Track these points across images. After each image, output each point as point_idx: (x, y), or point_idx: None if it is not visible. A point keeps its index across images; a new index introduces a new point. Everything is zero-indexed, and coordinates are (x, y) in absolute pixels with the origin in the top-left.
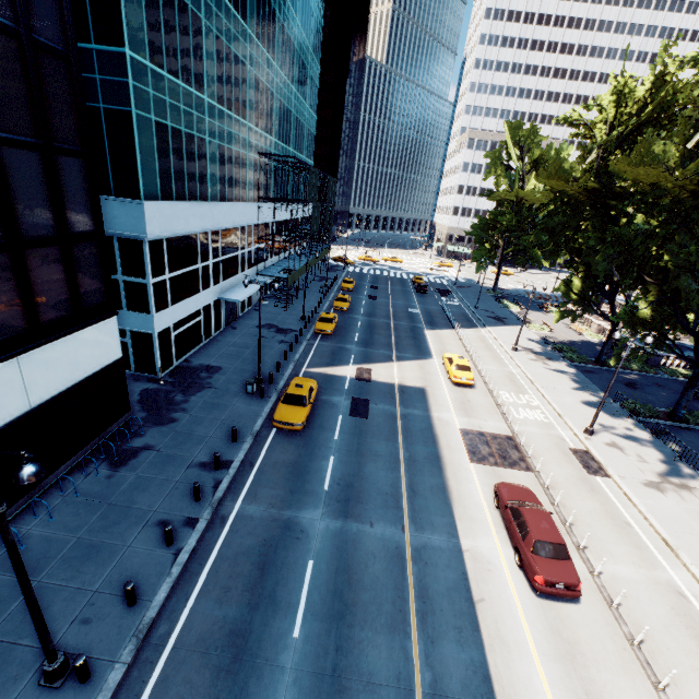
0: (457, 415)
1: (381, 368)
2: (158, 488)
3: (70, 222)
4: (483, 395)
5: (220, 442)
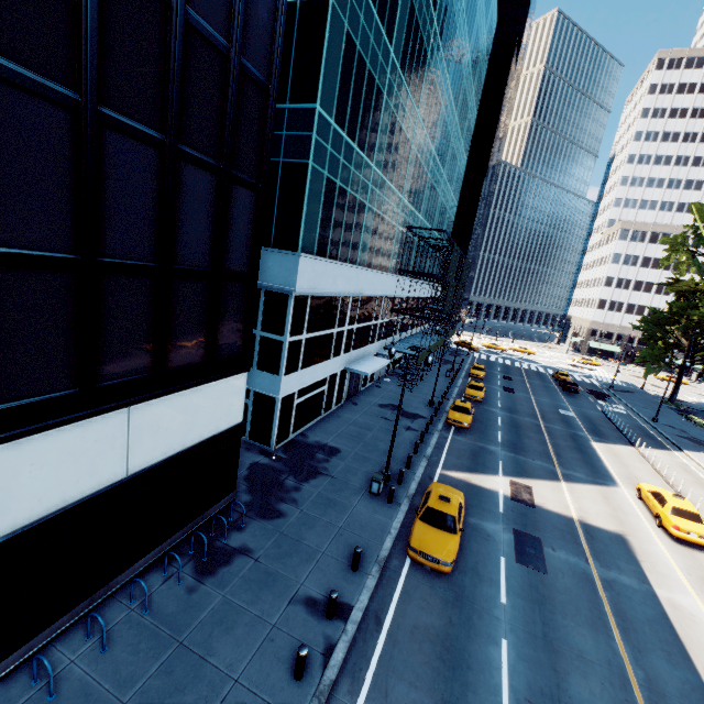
0: (703, 604)
1: (545, 488)
2: (247, 632)
3: (227, 257)
4: None
5: (335, 566)
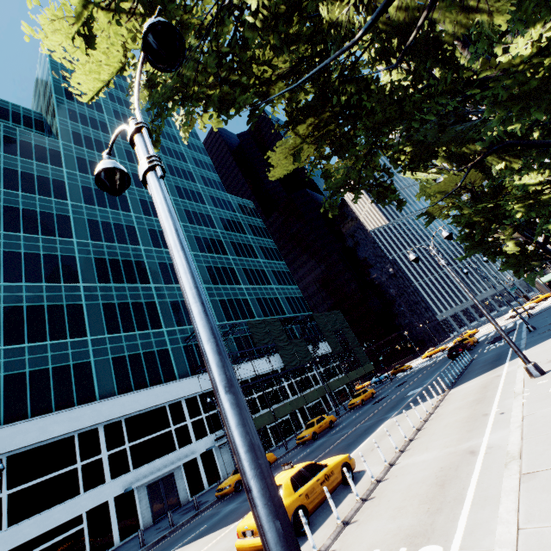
0: None
1: (195, 546)
2: None
3: None
4: None
5: None
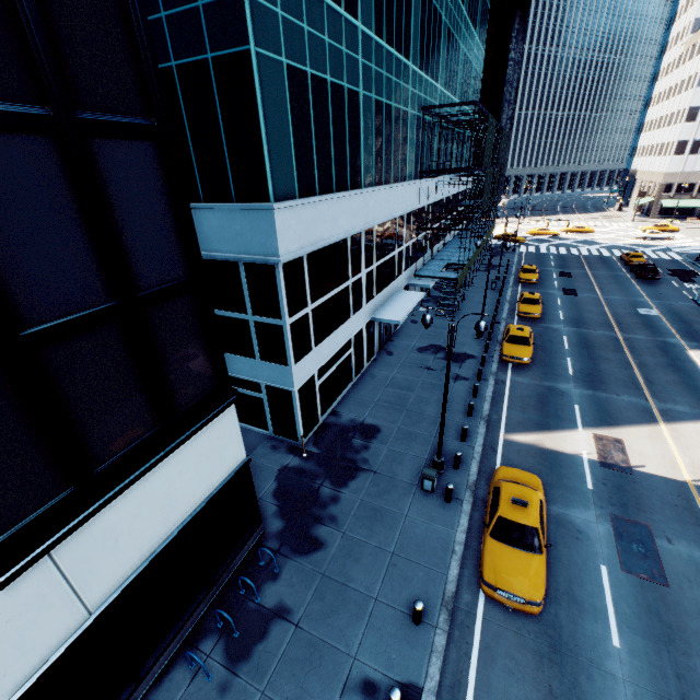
0: None
1: (641, 439)
2: None
3: (137, 269)
4: None
5: (392, 620)
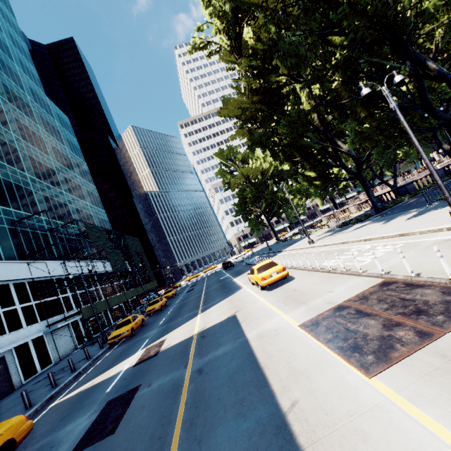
0: (286, 312)
1: (179, 330)
2: None
3: None
4: (307, 276)
5: None
